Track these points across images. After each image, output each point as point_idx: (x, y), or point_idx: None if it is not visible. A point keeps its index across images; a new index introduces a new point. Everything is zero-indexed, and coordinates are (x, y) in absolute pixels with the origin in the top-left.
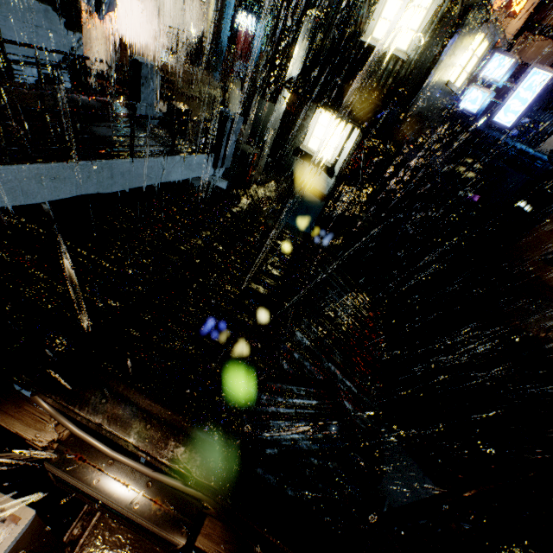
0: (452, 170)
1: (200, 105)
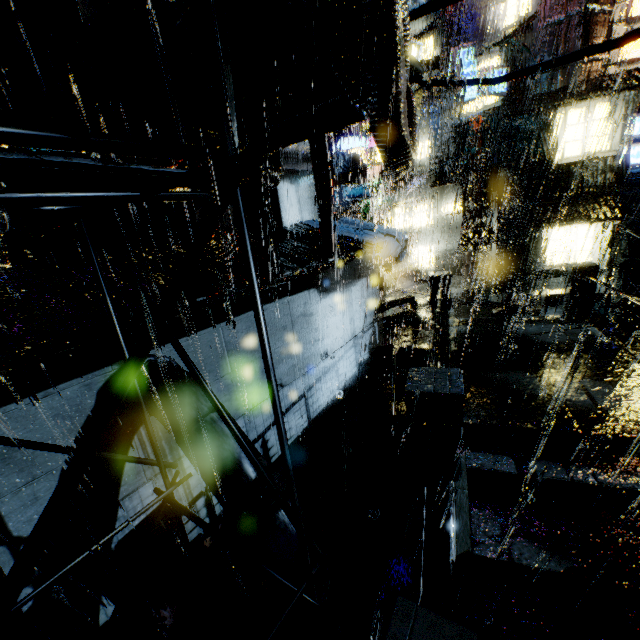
0: None
1: None
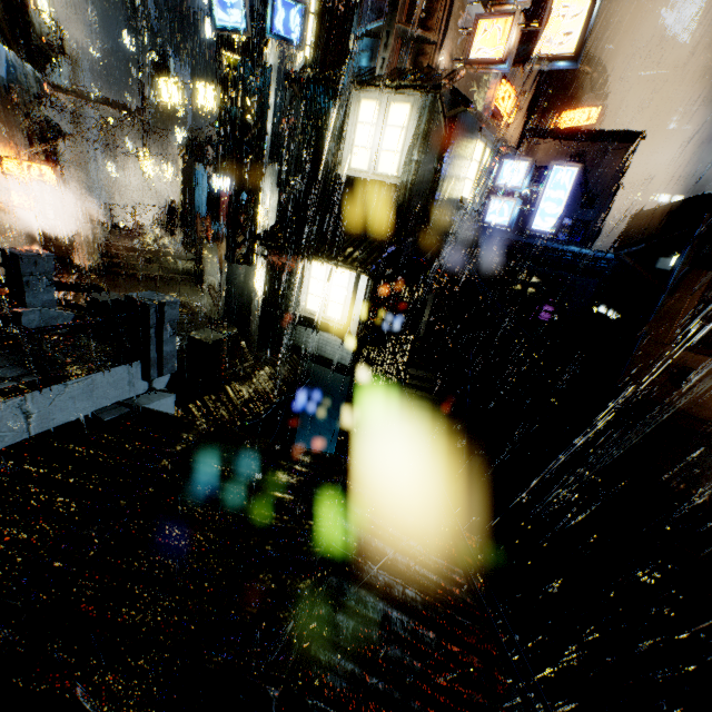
0: (506, 291)
1: (163, 285)
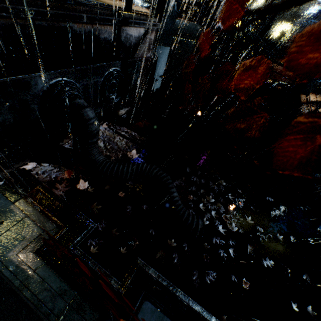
0: None
1: None
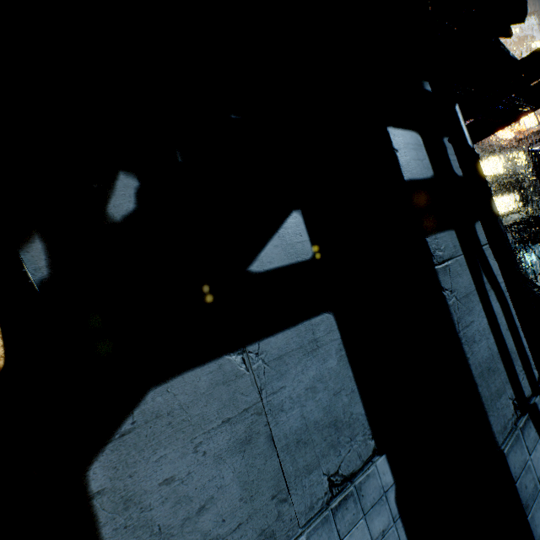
0: None
1: None
